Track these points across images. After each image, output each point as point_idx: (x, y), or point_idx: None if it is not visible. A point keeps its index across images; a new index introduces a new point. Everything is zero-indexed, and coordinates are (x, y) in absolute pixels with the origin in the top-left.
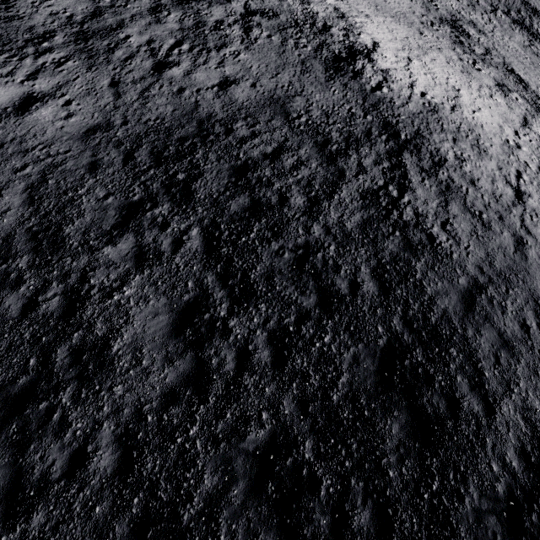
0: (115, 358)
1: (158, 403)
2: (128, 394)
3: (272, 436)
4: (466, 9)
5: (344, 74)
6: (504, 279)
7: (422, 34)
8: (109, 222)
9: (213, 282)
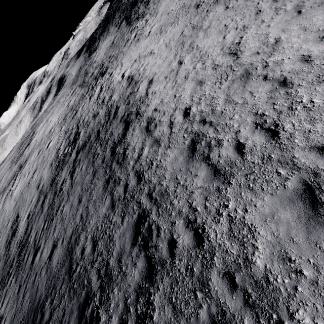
0: None
1: None
2: None
3: None
4: None
5: (116, 164)
6: None
7: (198, 6)
8: None
9: None
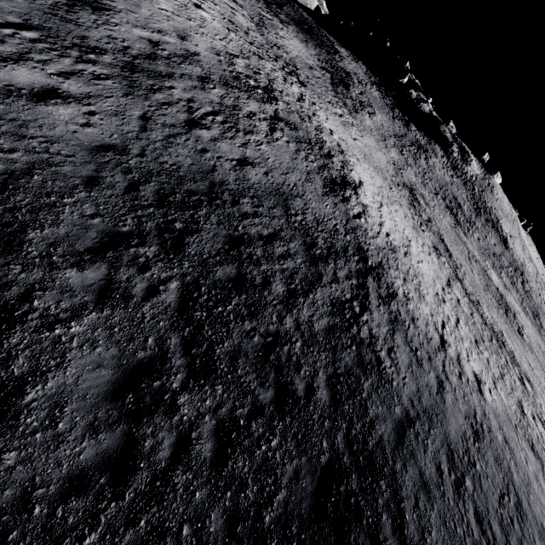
0: (23, 410)
1: (57, 489)
2: (21, 467)
3: None
4: (420, 185)
5: (336, 195)
6: (428, 417)
7: (391, 189)
8: (85, 243)
9: (176, 345)
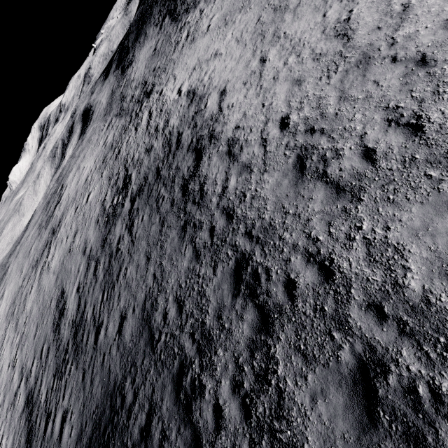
0: None
1: None
2: None
3: None
4: None
5: (192, 205)
6: None
7: None
8: None
9: None
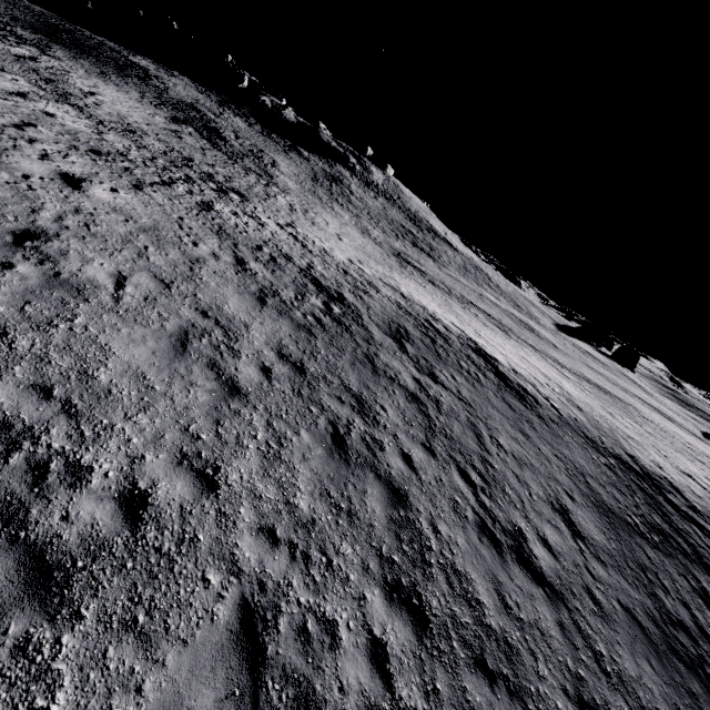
0: None
1: None
2: None
3: None
4: (387, 238)
5: (531, 402)
6: None
7: (421, 284)
8: None
9: None
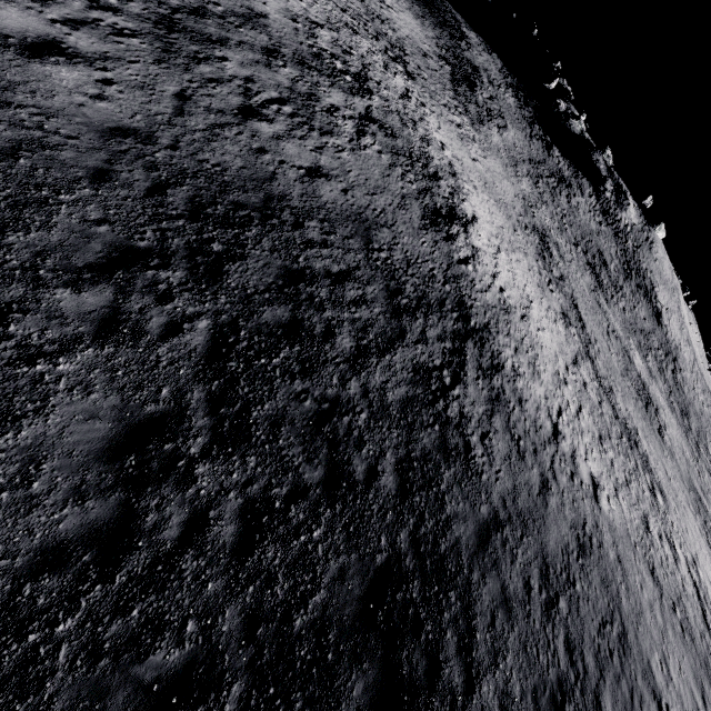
0: None
1: (25, 562)
2: None
3: (188, 664)
4: (555, 230)
5: (438, 231)
6: (522, 522)
7: (515, 231)
8: (86, 256)
9: (200, 401)
